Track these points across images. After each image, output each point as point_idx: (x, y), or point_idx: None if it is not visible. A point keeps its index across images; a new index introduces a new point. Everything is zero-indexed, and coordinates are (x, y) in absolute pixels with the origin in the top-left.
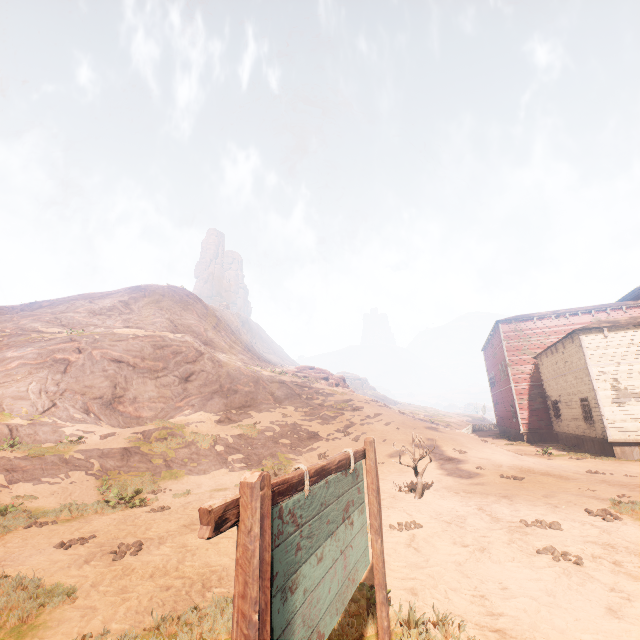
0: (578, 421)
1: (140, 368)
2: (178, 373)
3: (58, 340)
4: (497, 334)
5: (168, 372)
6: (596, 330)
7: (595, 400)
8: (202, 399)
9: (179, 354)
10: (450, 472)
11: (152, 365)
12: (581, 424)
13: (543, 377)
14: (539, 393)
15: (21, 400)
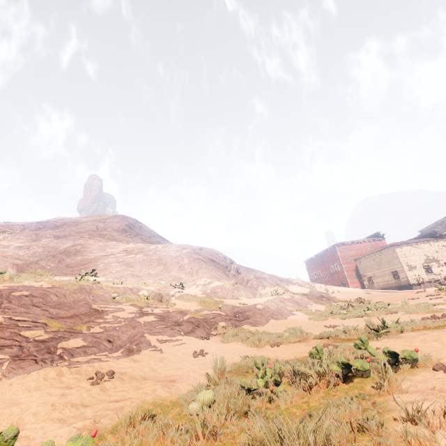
0: (388, 281)
1: (221, 265)
2: (233, 269)
3: (174, 247)
4: (332, 251)
5: (230, 268)
6: (398, 245)
7: (402, 270)
8: (257, 282)
9: (225, 258)
10: (401, 292)
11: (223, 264)
12: (390, 282)
13: (360, 268)
14: (355, 275)
15: (220, 279)
